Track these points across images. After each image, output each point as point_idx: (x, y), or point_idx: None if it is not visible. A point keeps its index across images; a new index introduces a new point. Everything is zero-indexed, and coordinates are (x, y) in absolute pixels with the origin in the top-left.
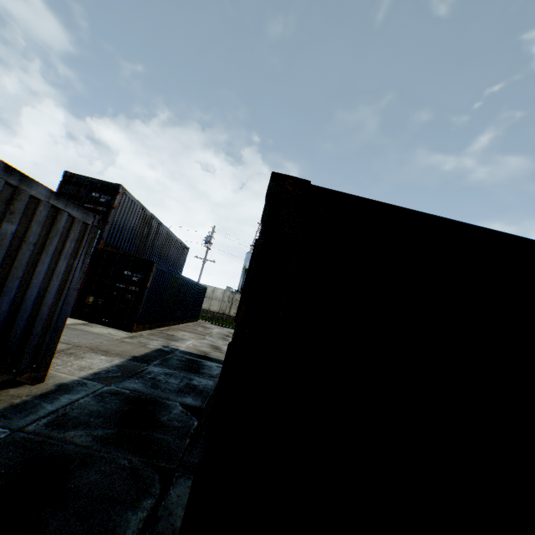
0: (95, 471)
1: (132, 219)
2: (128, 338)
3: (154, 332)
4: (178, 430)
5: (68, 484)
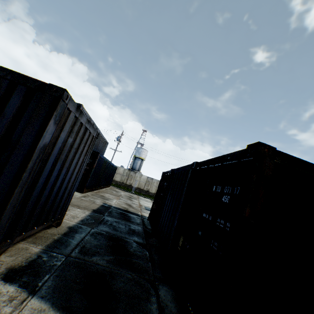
0: (119, 281)
1: None
2: (83, 197)
3: (93, 193)
4: (142, 257)
5: (112, 288)
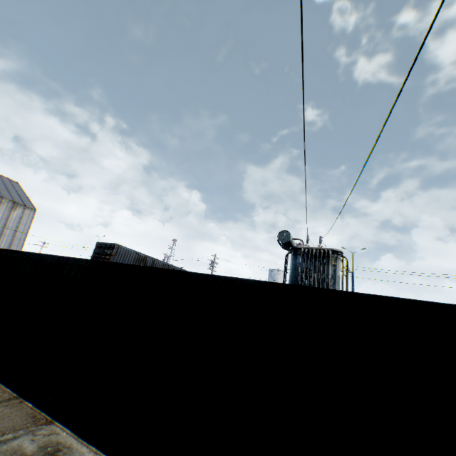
0: None
1: (128, 259)
2: None
3: None
4: None
5: None
